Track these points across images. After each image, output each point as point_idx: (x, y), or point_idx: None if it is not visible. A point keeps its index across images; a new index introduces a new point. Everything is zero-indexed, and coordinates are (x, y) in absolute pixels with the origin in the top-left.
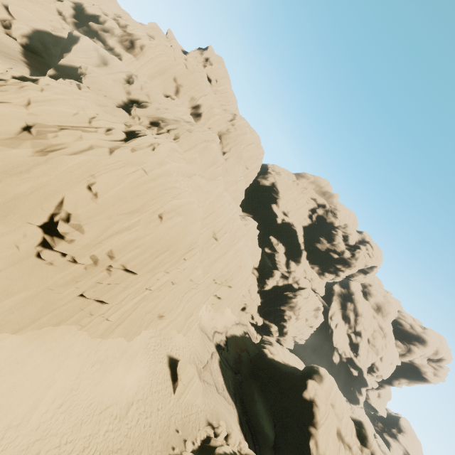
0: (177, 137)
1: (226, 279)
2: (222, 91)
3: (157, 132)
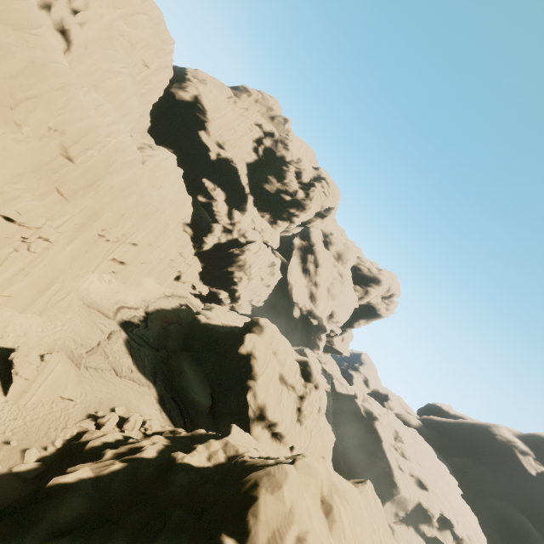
0: None
1: (123, 232)
2: None
3: None
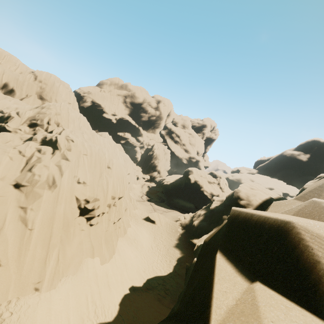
0: (58, 123)
1: None
2: (0, 57)
3: (43, 129)
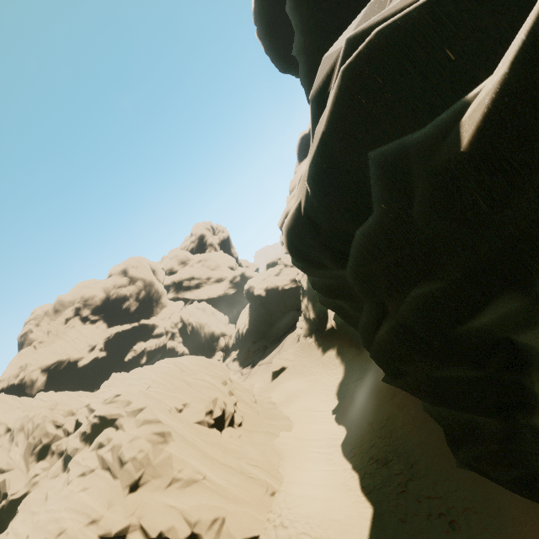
0: (70, 413)
1: None
2: None
3: (64, 438)
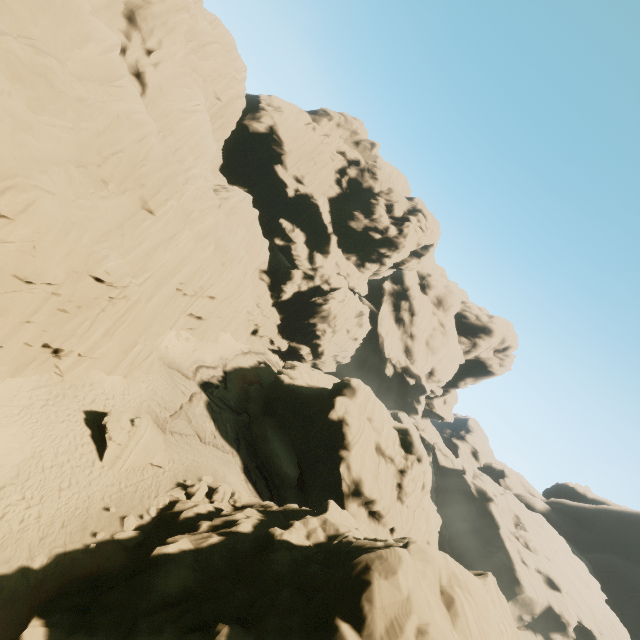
0: None
1: (201, 285)
2: None
3: None
